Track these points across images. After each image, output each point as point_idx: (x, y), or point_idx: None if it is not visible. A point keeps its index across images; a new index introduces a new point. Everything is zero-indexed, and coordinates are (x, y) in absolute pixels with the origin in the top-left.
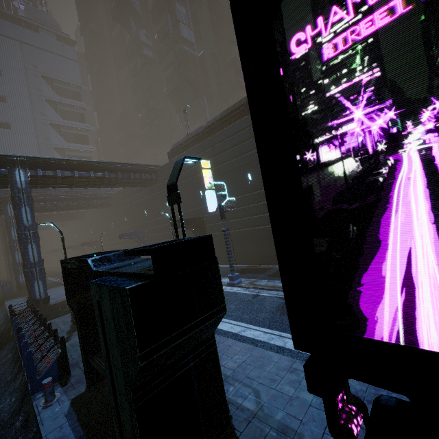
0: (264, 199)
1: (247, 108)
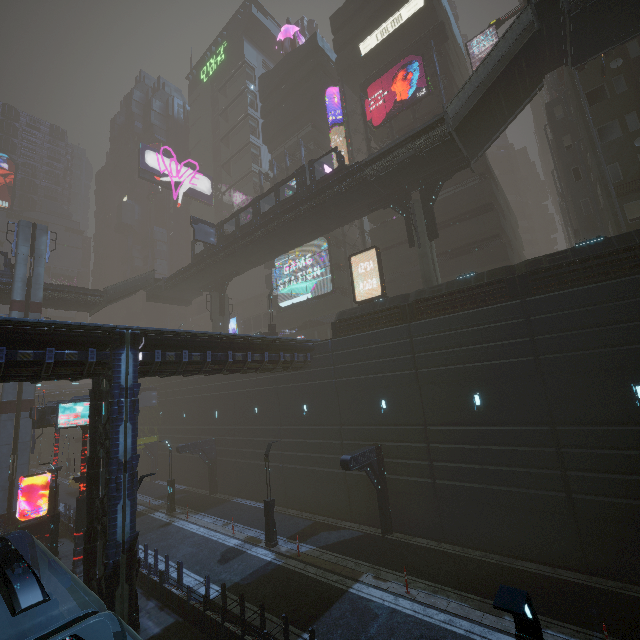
0: None
1: None
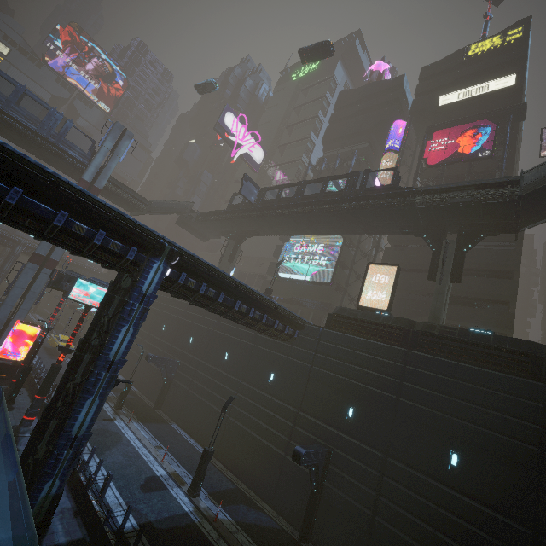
0: None
1: None
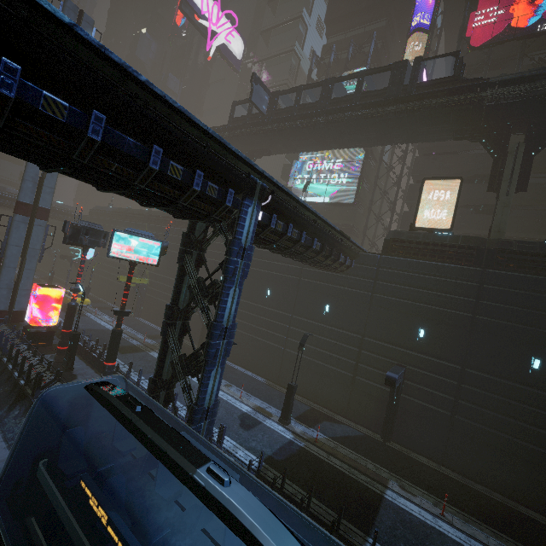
0: (109, 264)
1: (123, 215)
